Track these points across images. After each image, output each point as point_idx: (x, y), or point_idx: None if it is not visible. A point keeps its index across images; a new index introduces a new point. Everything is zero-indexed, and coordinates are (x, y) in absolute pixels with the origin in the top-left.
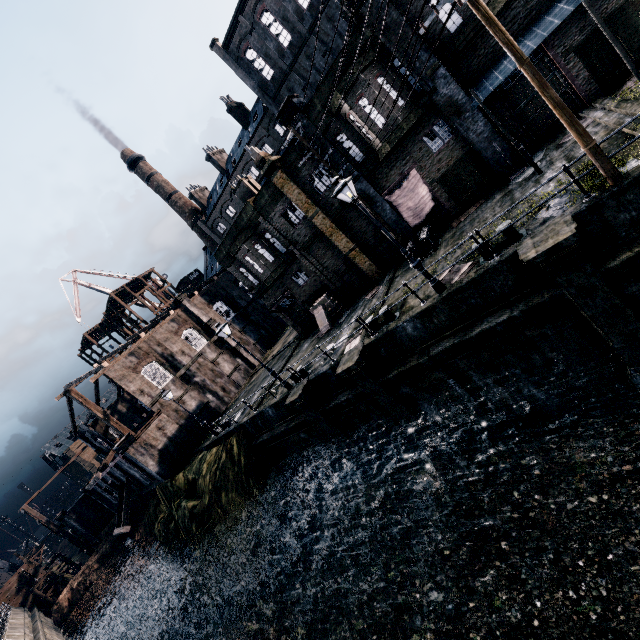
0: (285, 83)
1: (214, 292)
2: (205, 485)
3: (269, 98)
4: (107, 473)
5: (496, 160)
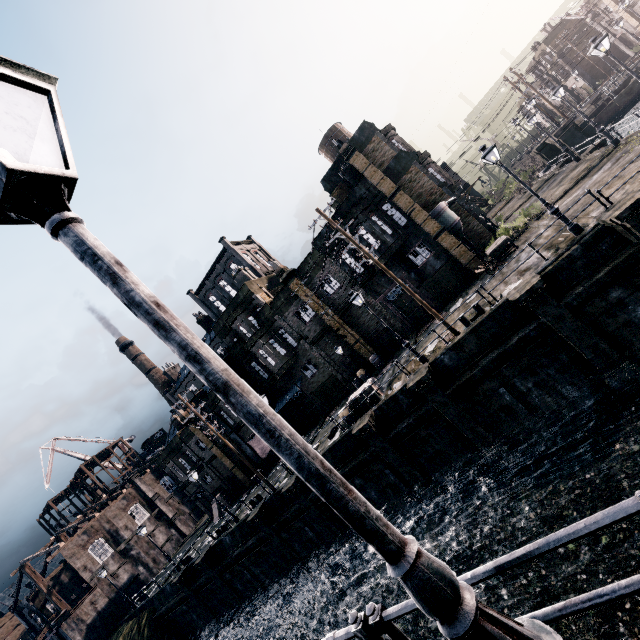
0: None
1: None
2: None
3: None
4: None
5: None
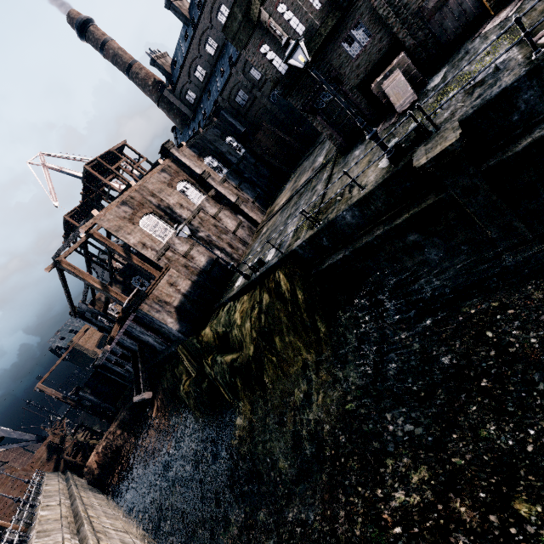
0: None
1: (202, 145)
2: (244, 335)
3: None
4: (116, 344)
5: None
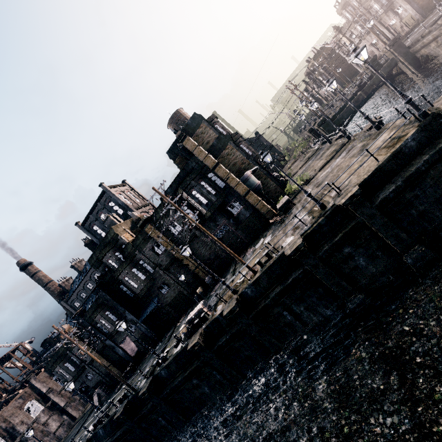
0: None
1: None
2: None
3: None
4: None
5: (152, 337)
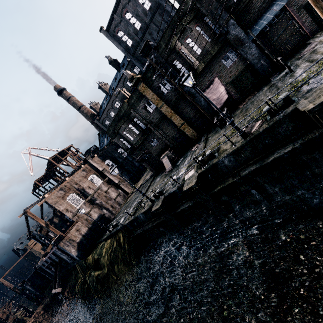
0: (138, 47)
1: (105, 155)
2: (104, 261)
3: (130, 55)
4: (48, 257)
5: (262, 69)
